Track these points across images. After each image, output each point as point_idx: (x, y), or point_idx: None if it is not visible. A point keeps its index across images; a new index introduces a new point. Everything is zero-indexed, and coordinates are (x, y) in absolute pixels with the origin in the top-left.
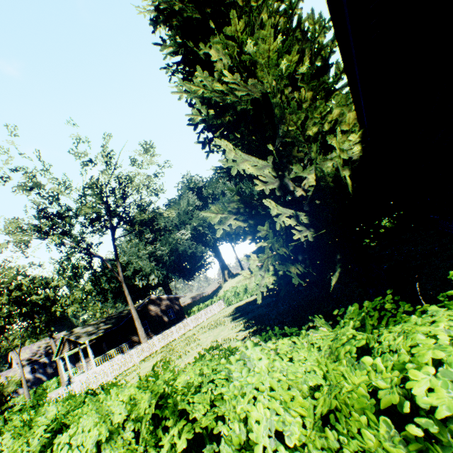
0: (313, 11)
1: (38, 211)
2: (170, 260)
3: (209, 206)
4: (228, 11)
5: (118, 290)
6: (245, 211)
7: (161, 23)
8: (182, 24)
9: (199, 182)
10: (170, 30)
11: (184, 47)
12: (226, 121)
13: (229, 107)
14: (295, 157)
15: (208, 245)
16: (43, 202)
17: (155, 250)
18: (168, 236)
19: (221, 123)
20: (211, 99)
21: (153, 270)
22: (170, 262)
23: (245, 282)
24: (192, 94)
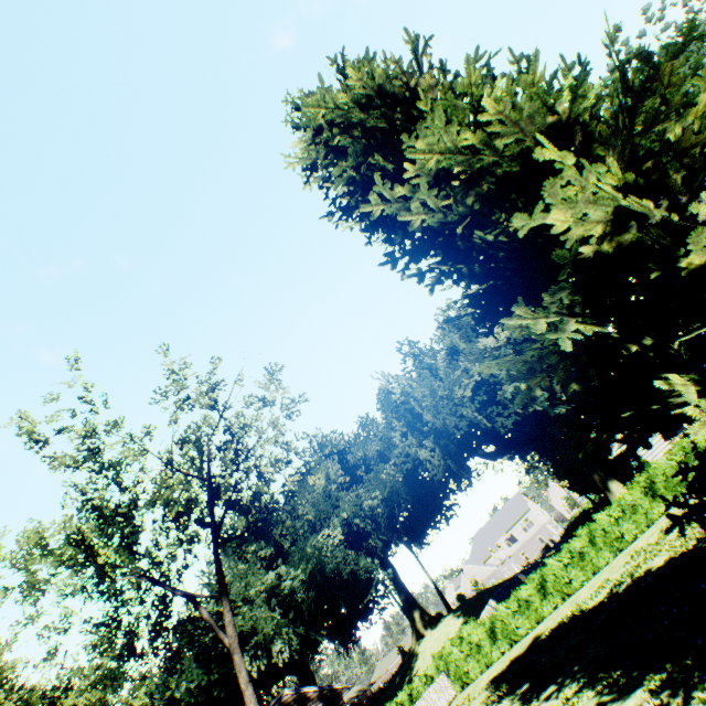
0: (562, 58)
1: (88, 498)
2: (309, 600)
3: (363, 477)
4: (423, 115)
5: (204, 697)
6: (583, 313)
7: (337, 136)
8: (360, 142)
9: (338, 441)
10: (326, 183)
11: (366, 165)
12: (483, 190)
13: (483, 174)
14: (687, 150)
15: (374, 555)
16: (95, 488)
17: (277, 580)
18: (305, 542)
19: (477, 194)
20: (450, 168)
21: (279, 628)
22: (310, 604)
23: (704, 432)
24: (394, 204)
